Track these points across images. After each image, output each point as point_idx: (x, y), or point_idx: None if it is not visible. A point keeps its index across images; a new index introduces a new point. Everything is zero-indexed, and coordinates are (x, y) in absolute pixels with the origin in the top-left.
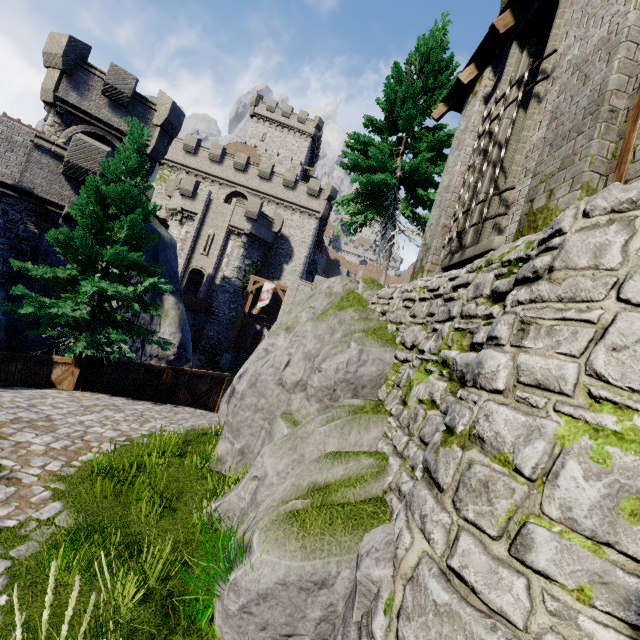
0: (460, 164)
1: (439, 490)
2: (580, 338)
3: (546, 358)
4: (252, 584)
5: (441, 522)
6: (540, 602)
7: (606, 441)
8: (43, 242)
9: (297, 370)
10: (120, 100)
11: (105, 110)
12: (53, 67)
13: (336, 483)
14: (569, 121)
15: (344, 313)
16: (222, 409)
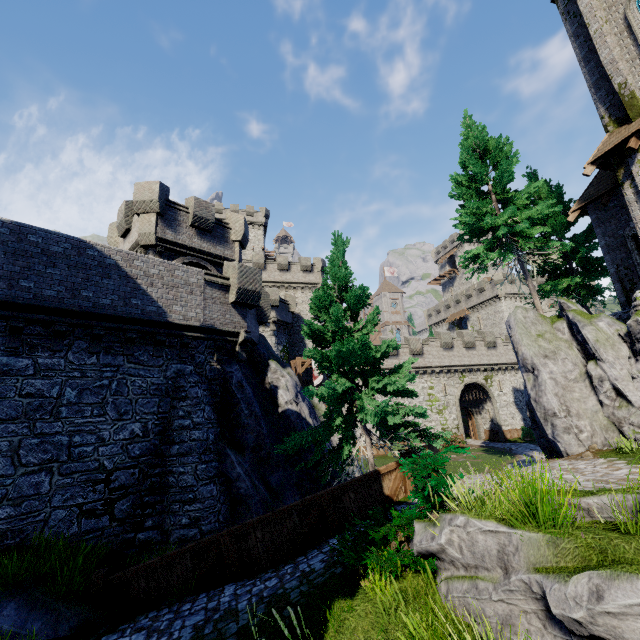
0: None
1: None
2: None
3: None
4: None
5: None
6: None
7: None
8: (233, 375)
9: None
10: (206, 227)
11: (195, 239)
12: (147, 212)
13: None
14: None
15: None
16: (566, 440)
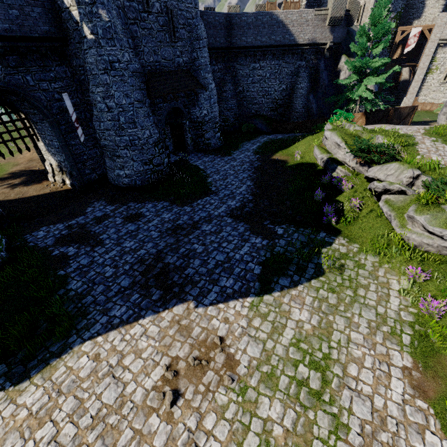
0: None
1: None
2: None
3: None
4: None
5: None
6: None
7: None
8: (320, 66)
9: None
10: None
11: None
12: None
13: None
14: None
15: None
16: (440, 118)
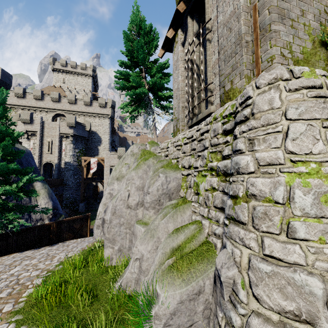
0: (180, 76)
1: (243, 224)
2: (278, 139)
3: (268, 152)
4: (165, 310)
5: (252, 238)
6: (307, 251)
7: (305, 177)
8: None
9: (135, 197)
10: None
11: None
12: None
13: (183, 243)
14: (229, 49)
15: (148, 161)
16: (95, 233)
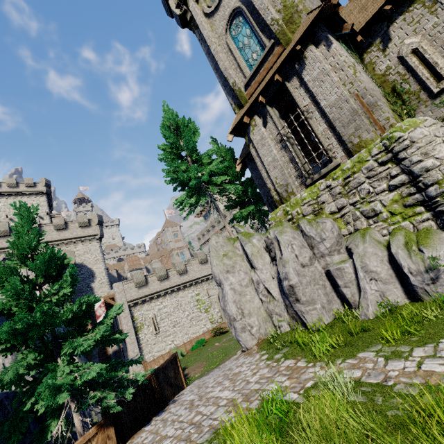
0: (275, 150)
1: None
2: (443, 146)
3: (442, 152)
4: None
5: None
6: None
7: None
8: None
9: (304, 254)
10: None
11: None
12: None
13: (405, 240)
14: (345, 119)
15: (286, 225)
16: (243, 338)
